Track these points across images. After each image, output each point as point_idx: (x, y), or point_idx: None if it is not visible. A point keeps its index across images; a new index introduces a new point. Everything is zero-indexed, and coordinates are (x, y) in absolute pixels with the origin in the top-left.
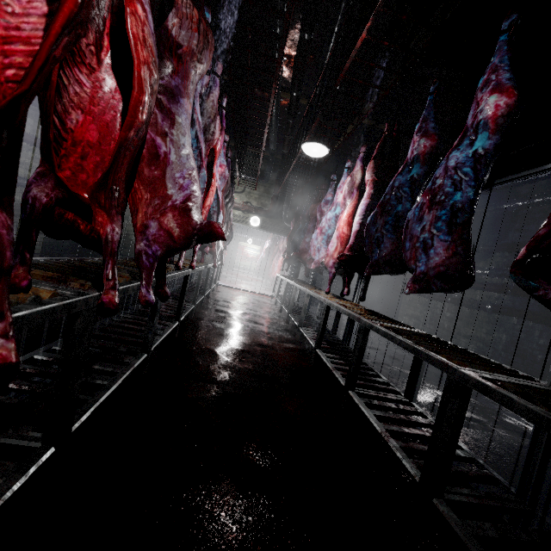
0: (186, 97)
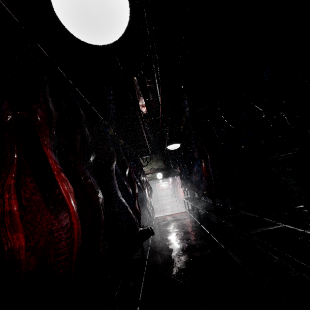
0: (112, 179)
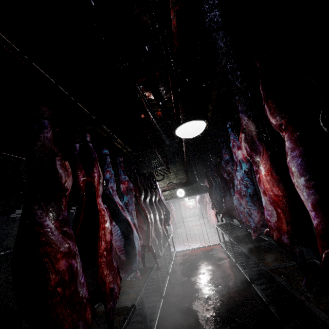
0: None
